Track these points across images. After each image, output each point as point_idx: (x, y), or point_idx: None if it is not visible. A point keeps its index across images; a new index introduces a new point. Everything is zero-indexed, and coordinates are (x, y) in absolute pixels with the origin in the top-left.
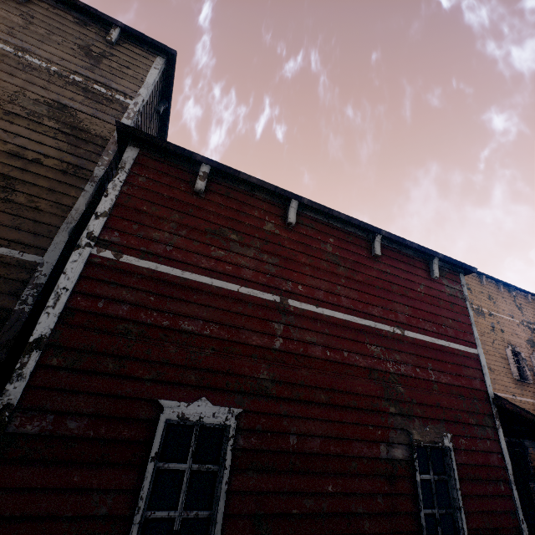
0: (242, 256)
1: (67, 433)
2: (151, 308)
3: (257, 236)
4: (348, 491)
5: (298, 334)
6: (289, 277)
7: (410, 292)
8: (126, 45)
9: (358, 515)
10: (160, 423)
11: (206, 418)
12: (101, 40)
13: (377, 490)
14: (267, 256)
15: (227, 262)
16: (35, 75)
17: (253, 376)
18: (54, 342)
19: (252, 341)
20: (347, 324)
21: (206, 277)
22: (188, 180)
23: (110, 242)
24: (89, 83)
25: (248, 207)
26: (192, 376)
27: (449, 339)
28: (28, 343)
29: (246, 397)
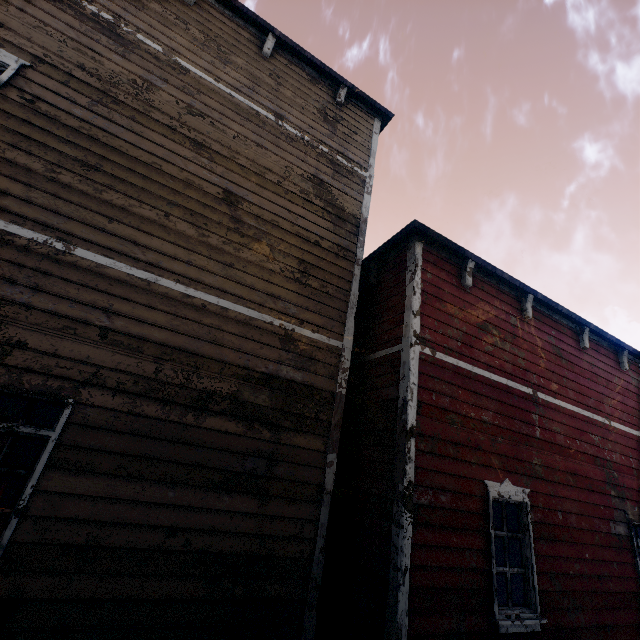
0: (502, 350)
1: (442, 505)
2: (461, 401)
3: (508, 330)
4: (597, 558)
5: (548, 424)
6: (534, 371)
7: (609, 383)
8: (350, 106)
9: (604, 577)
10: (489, 499)
11: (512, 496)
12: (331, 101)
13: (613, 559)
14: (517, 350)
15: (495, 356)
16: (295, 147)
17: (529, 461)
18: (418, 430)
19: (523, 430)
20: (575, 415)
21: (486, 371)
22: (456, 274)
23: (426, 339)
24: (333, 153)
25: (497, 301)
26: (496, 461)
27: (639, 430)
28: (406, 431)
29: (528, 479)
